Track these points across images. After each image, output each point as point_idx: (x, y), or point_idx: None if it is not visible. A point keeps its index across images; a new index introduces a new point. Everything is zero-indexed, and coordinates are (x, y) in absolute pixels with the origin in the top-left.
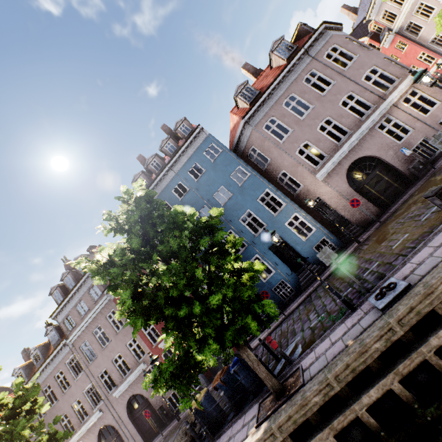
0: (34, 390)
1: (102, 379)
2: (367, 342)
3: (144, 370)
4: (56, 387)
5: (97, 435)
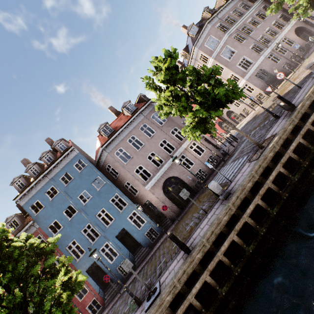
0: None
1: None
2: None
3: None
4: None
5: None
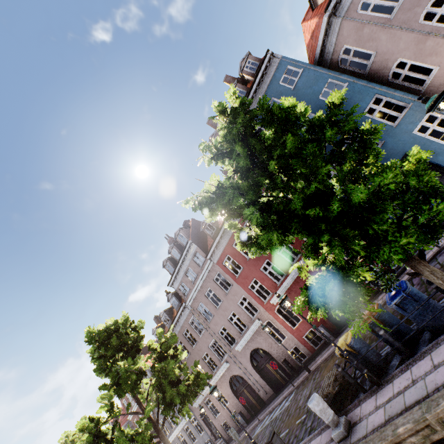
0: (173, 338)
1: (222, 335)
2: None
3: (262, 324)
4: (186, 342)
5: (229, 383)
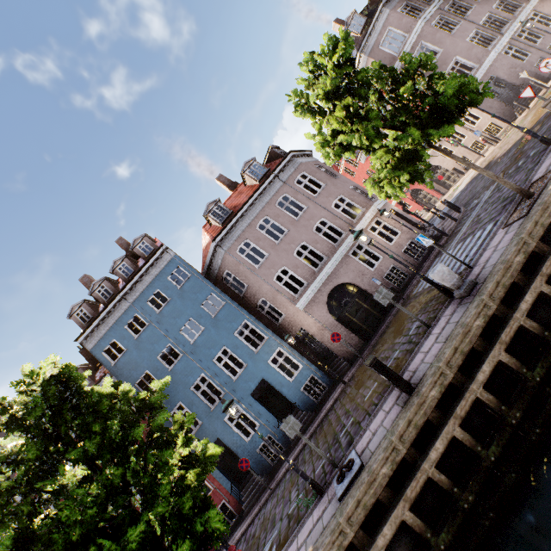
0: None
1: None
2: None
3: None
4: None
5: None
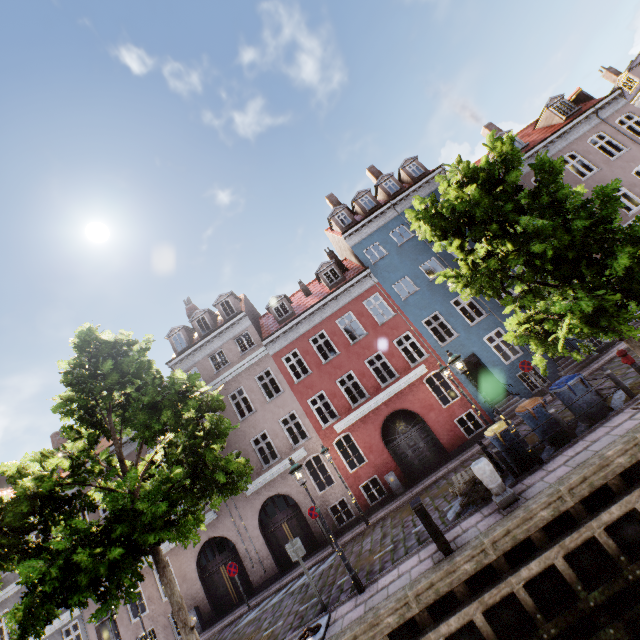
0: (219, 403)
1: None
2: None
3: (323, 446)
4: None
5: (198, 551)
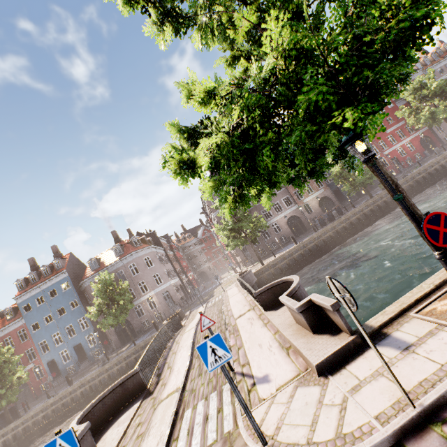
0: None
1: None
2: (31, 412)
3: None
4: None
5: None
